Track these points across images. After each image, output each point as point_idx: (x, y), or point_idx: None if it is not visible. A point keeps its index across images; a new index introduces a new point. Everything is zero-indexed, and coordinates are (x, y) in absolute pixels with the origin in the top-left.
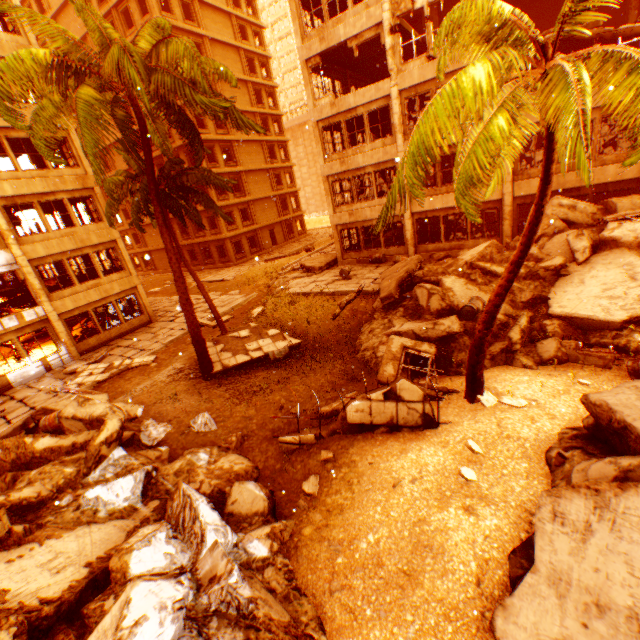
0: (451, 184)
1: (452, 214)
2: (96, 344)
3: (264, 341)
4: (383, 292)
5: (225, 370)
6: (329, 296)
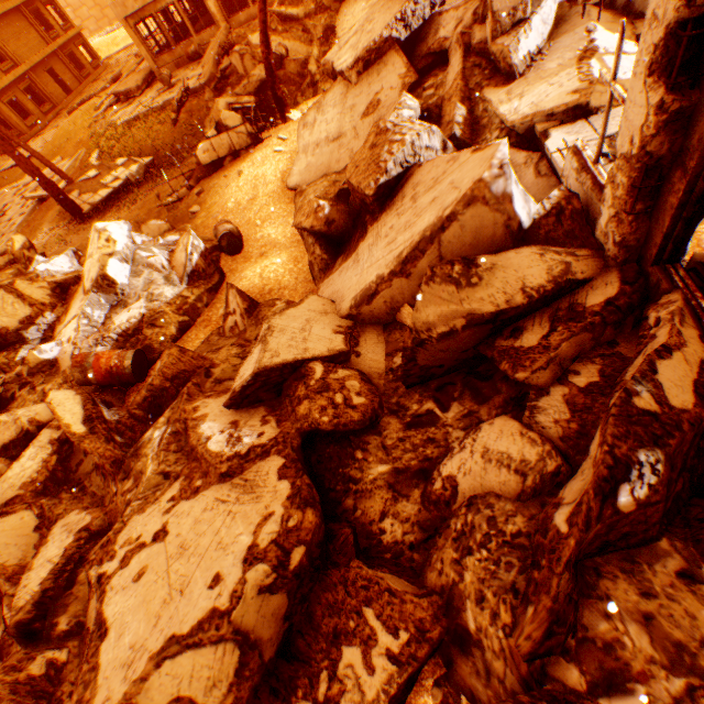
0: None
1: None
2: None
3: (118, 172)
4: (206, 77)
5: (96, 208)
6: (162, 111)
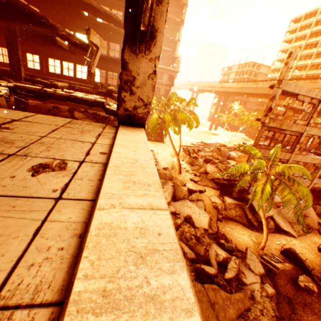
0: None
1: None
2: None
3: None
4: (244, 304)
5: None
6: None
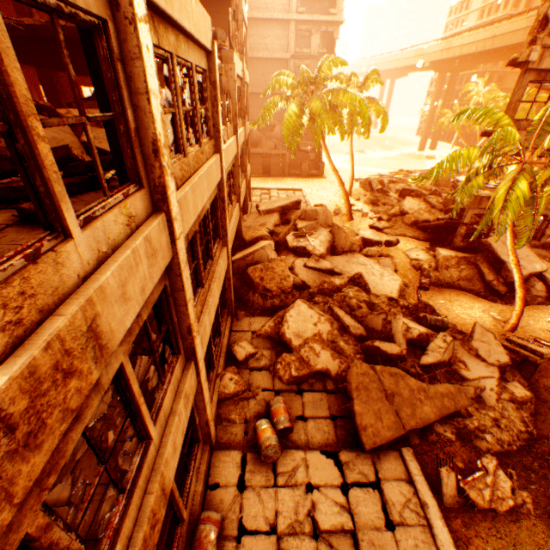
0: (207, 271)
1: None
2: None
3: None
4: (456, 402)
5: None
6: None
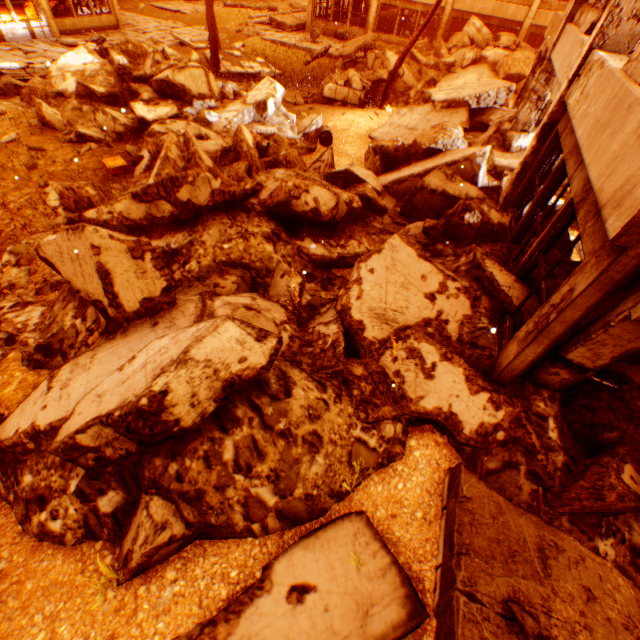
0: None
1: (409, 10)
2: (71, 29)
3: (254, 65)
4: (345, 53)
5: (228, 74)
6: (300, 52)
